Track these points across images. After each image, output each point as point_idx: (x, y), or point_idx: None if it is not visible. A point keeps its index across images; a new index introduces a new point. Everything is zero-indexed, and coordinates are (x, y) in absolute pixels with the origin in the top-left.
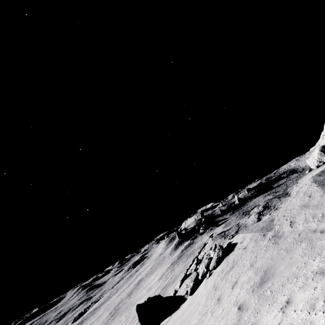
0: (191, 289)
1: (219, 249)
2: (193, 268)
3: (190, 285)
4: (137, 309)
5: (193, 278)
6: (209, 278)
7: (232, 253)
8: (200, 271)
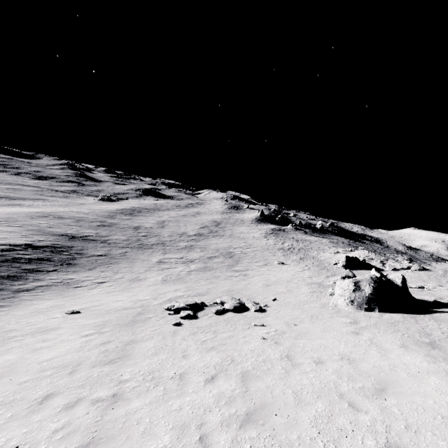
0: (392, 269)
1: (419, 265)
2: (378, 260)
3: (391, 268)
4: (346, 256)
5: (392, 266)
6: (414, 272)
7: (431, 272)
8: (399, 266)
